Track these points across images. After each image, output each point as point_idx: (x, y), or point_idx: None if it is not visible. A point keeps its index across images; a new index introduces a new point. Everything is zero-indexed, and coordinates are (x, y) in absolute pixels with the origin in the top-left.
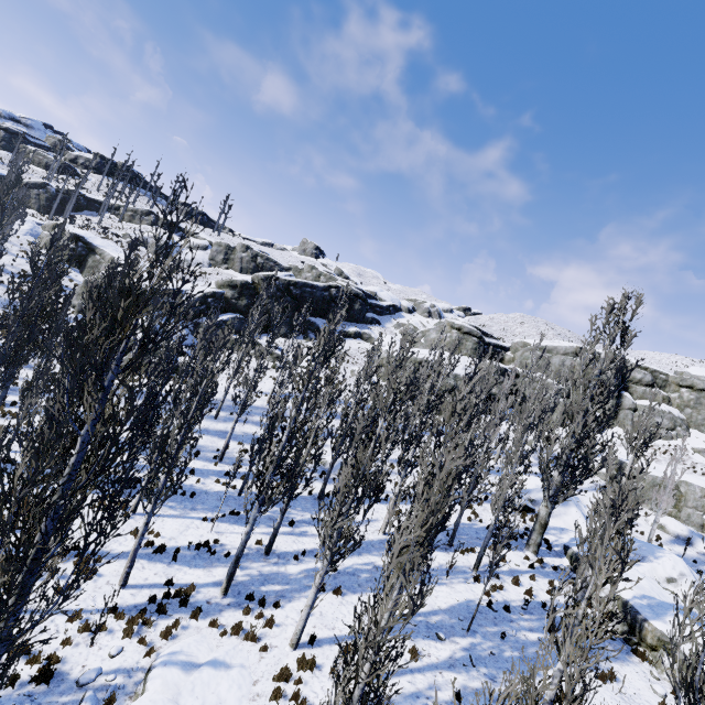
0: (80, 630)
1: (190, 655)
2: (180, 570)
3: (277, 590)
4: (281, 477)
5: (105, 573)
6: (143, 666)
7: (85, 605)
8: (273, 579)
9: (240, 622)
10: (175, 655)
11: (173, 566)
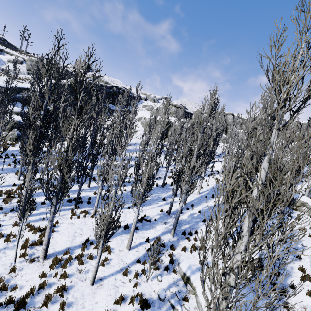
0: (134, 277)
1: (194, 265)
2: (143, 233)
3: (188, 227)
4: (174, 179)
5: (113, 247)
6: (177, 278)
7: (121, 265)
8: (182, 223)
9: (195, 244)
10: (191, 268)
11: (139, 232)
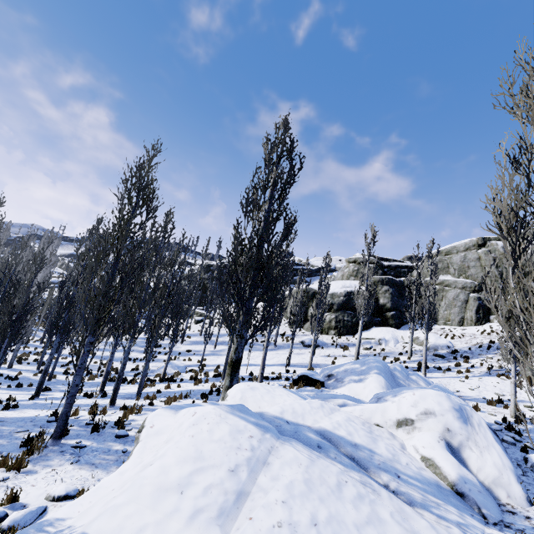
0: None
1: None
2: None
3: None
4: None
5: None
6: None
7: None
8: None
9: None
10: None
11: None
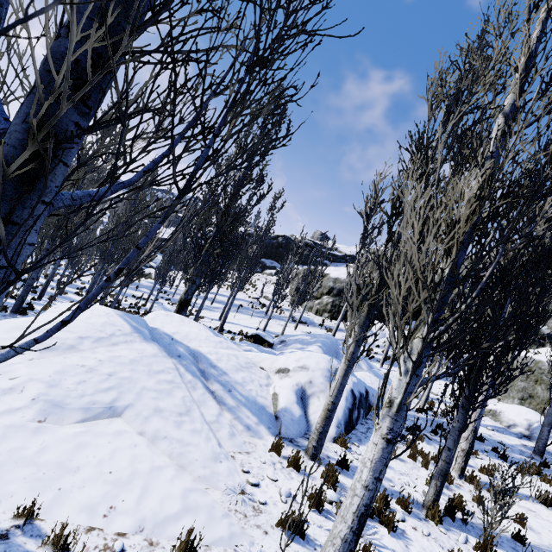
0: None
1: None
2: None
3: None
4: None
5: None
6: None
7: None
8: None
9: None
10: None
11: None
